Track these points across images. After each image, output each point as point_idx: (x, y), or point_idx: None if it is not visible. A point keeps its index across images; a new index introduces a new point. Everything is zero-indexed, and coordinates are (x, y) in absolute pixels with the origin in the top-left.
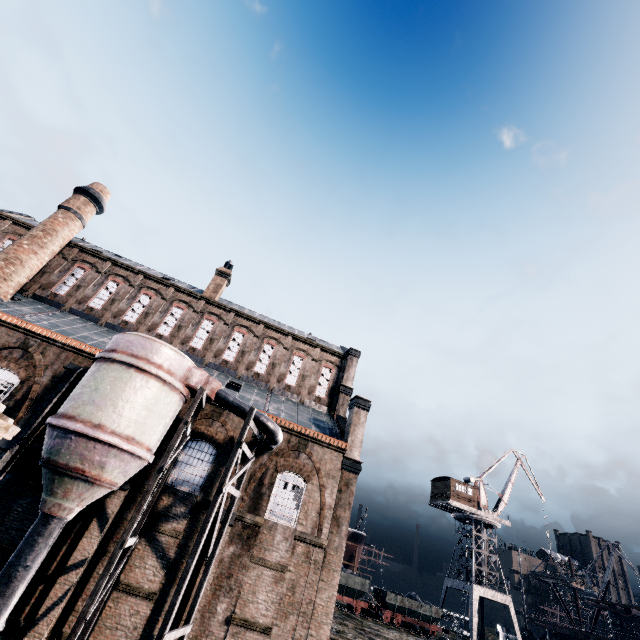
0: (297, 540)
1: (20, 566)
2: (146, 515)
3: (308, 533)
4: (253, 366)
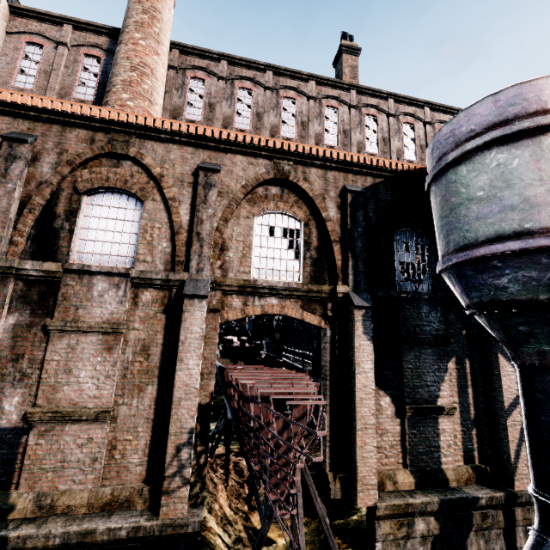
0: None
1: None
2: None
3: None
4: None
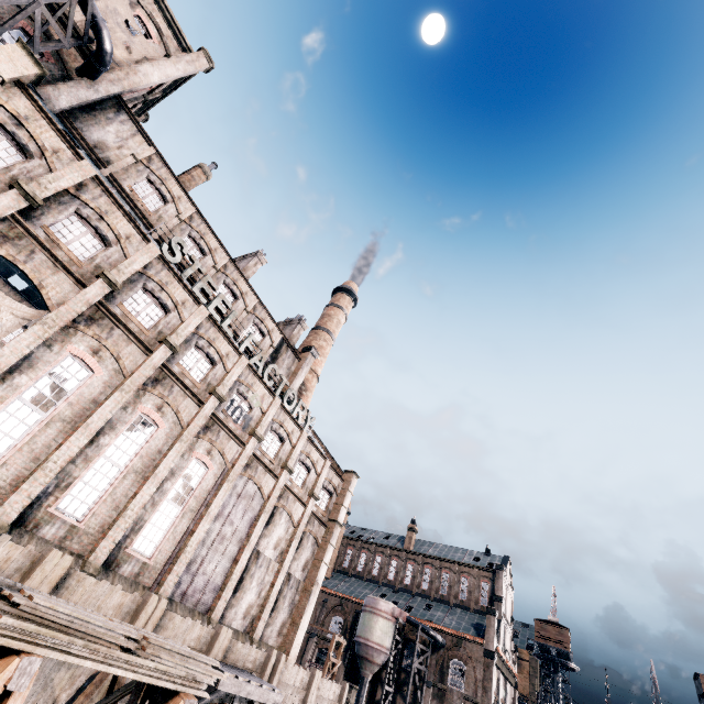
0: (465, 699)
1: (360, 695)
2: (394, 679)
3: (471, 695)
4: (439, 590)
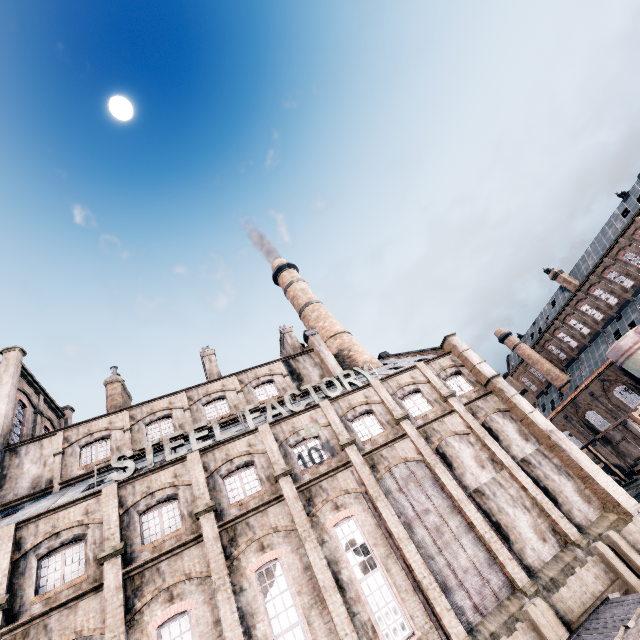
0: None
1: None
2: None
3: None
4: None
